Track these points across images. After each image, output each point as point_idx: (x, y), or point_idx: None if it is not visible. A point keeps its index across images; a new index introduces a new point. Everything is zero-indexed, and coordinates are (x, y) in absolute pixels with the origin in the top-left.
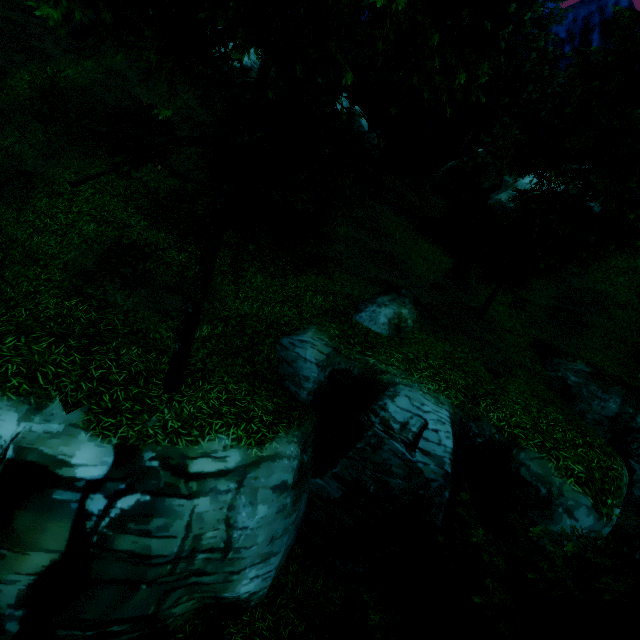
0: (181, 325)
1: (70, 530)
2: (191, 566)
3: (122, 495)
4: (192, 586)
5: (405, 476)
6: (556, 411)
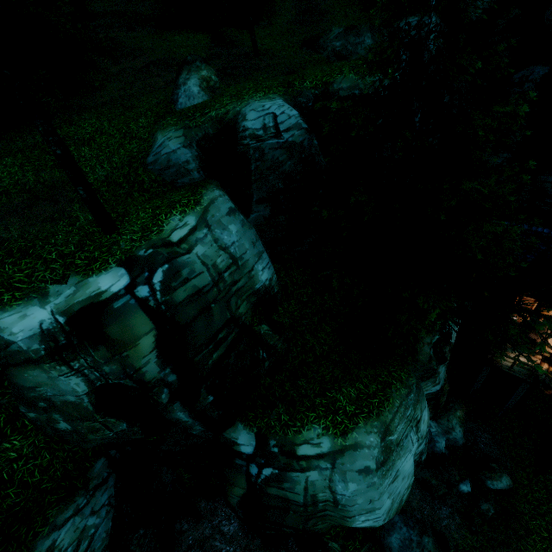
0: (66, 173)
1: (145, 315)
2: (226, 283)
3: (152, 277)
4: (237, 294)
5: (289, 156)
6: (340, 62)
